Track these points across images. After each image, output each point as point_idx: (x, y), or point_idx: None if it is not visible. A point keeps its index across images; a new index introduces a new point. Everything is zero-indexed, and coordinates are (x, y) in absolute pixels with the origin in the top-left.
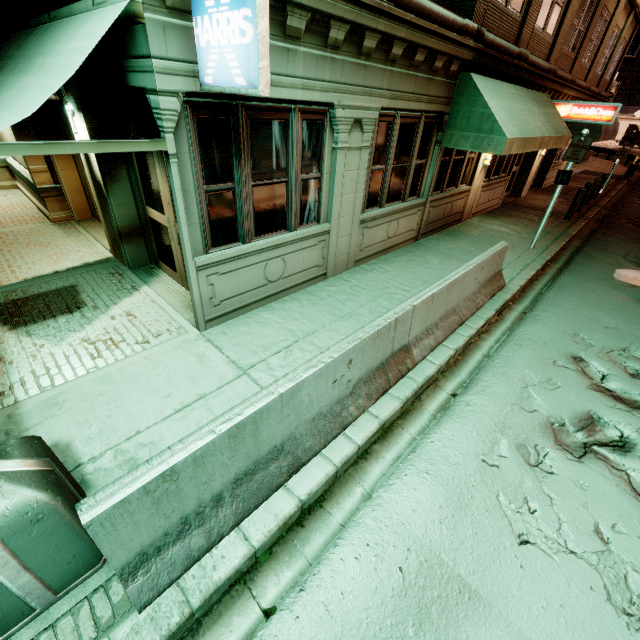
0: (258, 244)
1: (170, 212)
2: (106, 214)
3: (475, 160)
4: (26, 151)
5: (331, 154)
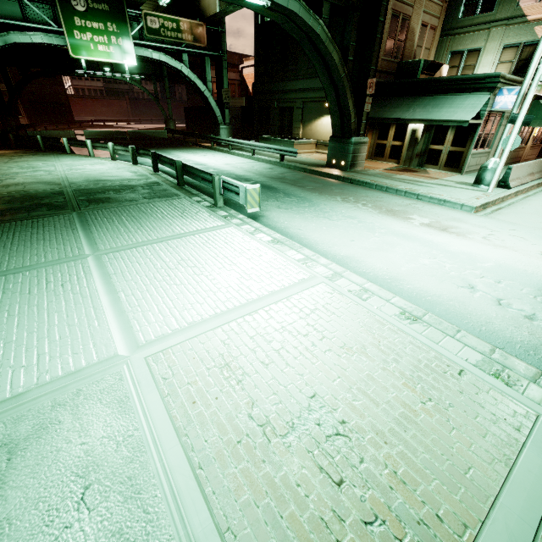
0: (479, 151)
1: (448, 144)
2: (411, 149)
3: (529, 134)
4: (471, 122)
5: (498, 127)
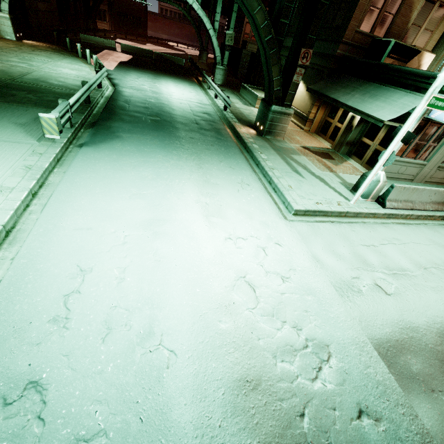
0: (405, 159)
1: (377, 141)
2: (344, 135)
3: None
4: (389, 123)
5: None
